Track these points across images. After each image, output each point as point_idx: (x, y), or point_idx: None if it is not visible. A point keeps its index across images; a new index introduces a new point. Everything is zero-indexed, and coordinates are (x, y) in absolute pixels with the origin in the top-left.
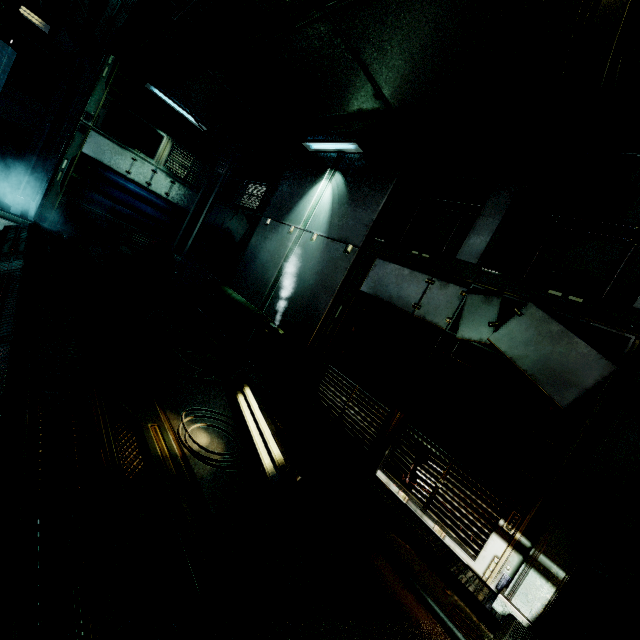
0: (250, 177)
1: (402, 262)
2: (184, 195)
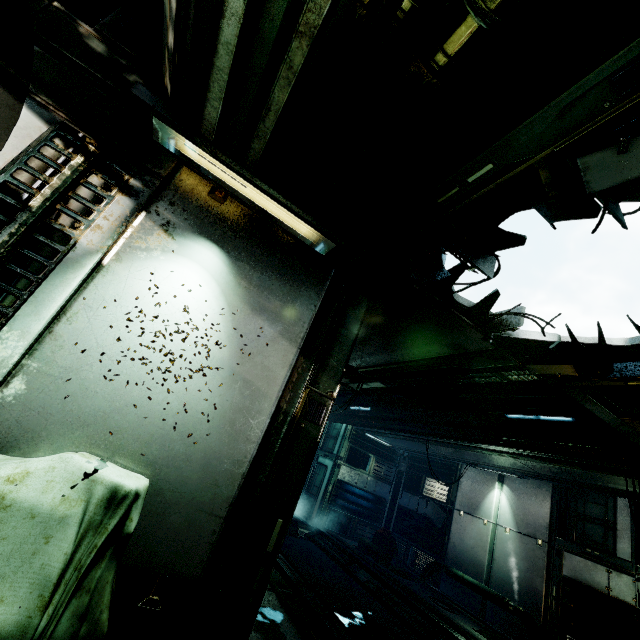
0: (427, 473)
1: (583, 556)
2: (382, 488)
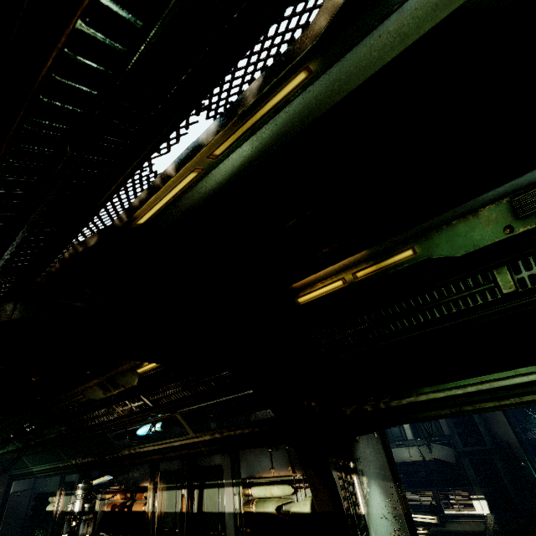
0: None
1: (396, 447)
2: None
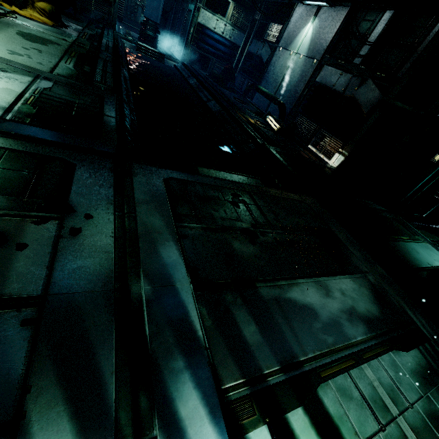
0: (272, 20)
1: (333, 66)
2: (238, 36)
